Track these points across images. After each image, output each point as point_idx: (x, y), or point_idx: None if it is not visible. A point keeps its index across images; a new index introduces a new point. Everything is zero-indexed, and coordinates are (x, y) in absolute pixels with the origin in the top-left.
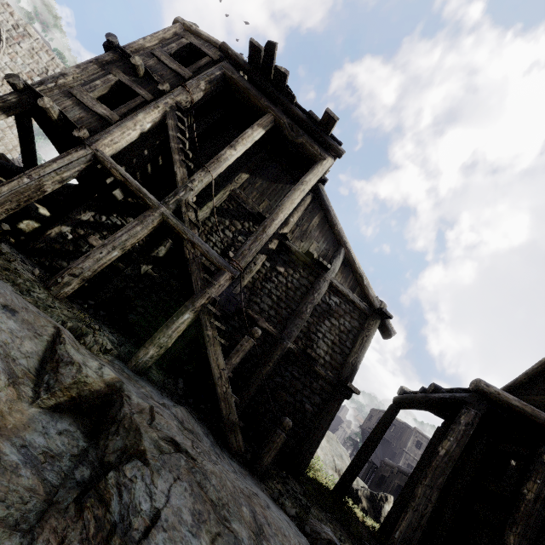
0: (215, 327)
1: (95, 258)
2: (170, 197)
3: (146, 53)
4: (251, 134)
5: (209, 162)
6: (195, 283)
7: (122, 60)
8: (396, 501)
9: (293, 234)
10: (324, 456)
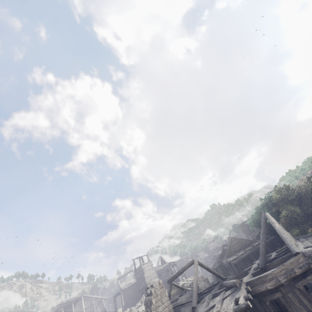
0: None
1: None
2: None
3: None
4: (73, 308)
5: None
6: None
7: None
8: None
9: (85, 305)
10: None
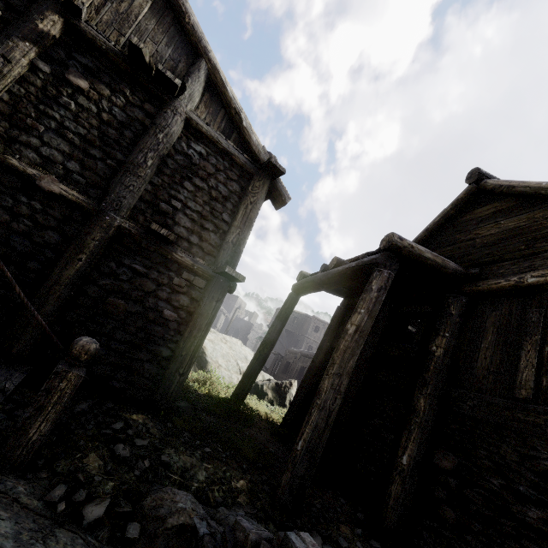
0: None
1: None
2: None
3: None
4: None
5: None
6: None
7: None
8: (299, 388)
9: (98, 15)
10: (227, 363)
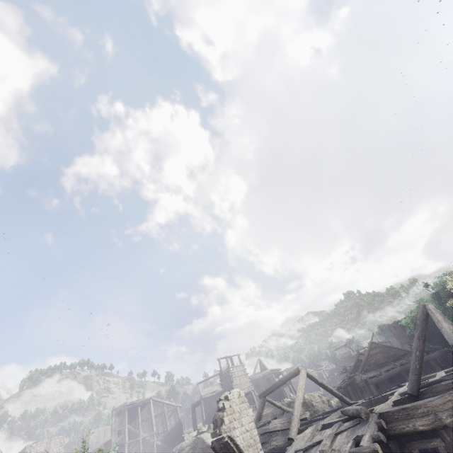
0: (158, 441)
1: (141, 452)
2: (140, 435)
3: (115, 422)
4: (139, 413)
5: (139, 424)
6: (152, 440)
7: (114, 427)
8: None
9: (155, 412)
10: None
